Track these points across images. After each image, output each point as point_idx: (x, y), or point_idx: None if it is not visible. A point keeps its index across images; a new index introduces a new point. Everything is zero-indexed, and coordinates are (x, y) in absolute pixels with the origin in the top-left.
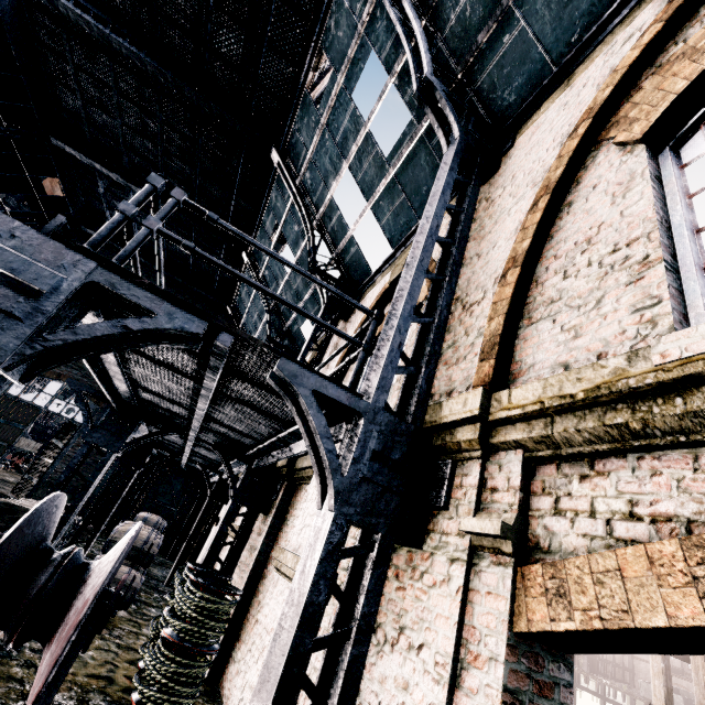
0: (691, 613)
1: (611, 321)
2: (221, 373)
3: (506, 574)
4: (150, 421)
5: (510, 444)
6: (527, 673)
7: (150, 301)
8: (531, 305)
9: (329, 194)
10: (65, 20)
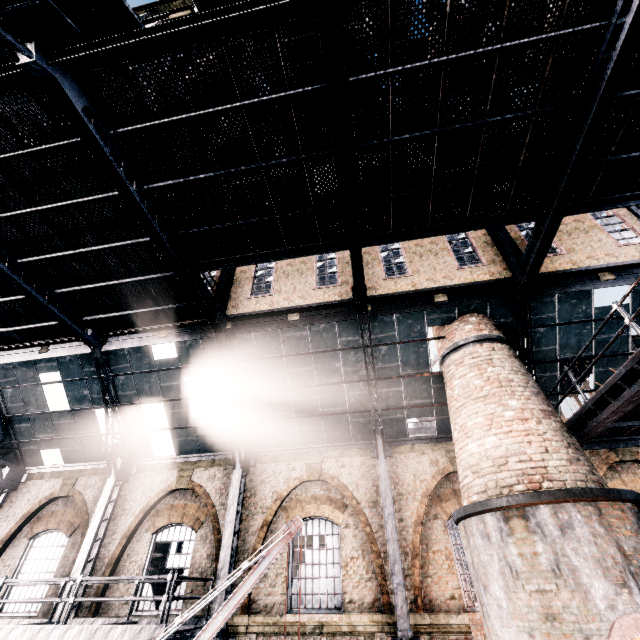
0: None
1: (277, 594)
2: None
3: None
4: None
5: (253, 632)
6: None
7: (183, 639)
8: None
9: (140, 403)
10: None
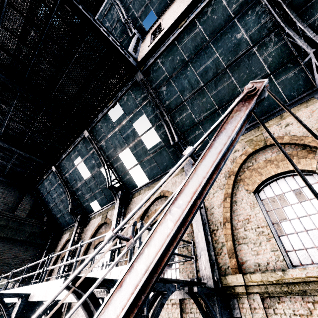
0: None
1: (266, 252)
2: None
3: None
4: None
5: (255, 292)
6: None
7: (163, 287)
8: (236, 236)
9: (117, 154)
10: None
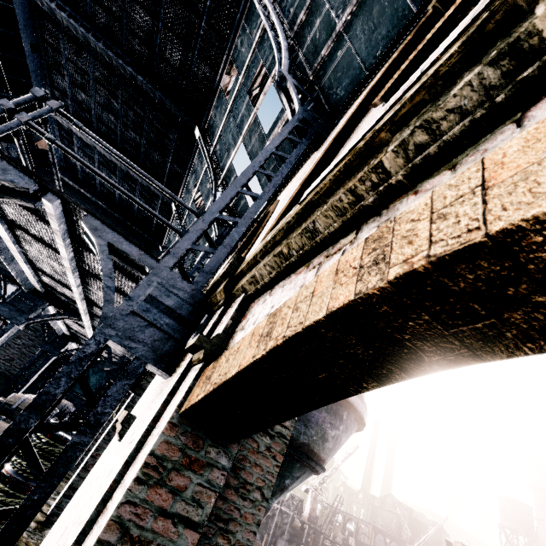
0: (248, 359)
1: None
2: (74, 245)
3: (194, 374)
4: (54, 306)
5: (240, 290)
6: (181, 448)
7: None
8: None
9: (230, 160)
10: (62, 26)
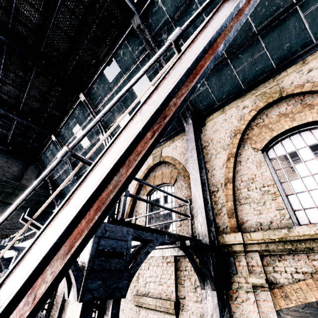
0: None
1: (271, 211)
2: None
3: (268, 293)
4: None
5: (254, 251)
6: None
7: (150, 236)
8: (238, 197)
9: (115, 119)
10: None
